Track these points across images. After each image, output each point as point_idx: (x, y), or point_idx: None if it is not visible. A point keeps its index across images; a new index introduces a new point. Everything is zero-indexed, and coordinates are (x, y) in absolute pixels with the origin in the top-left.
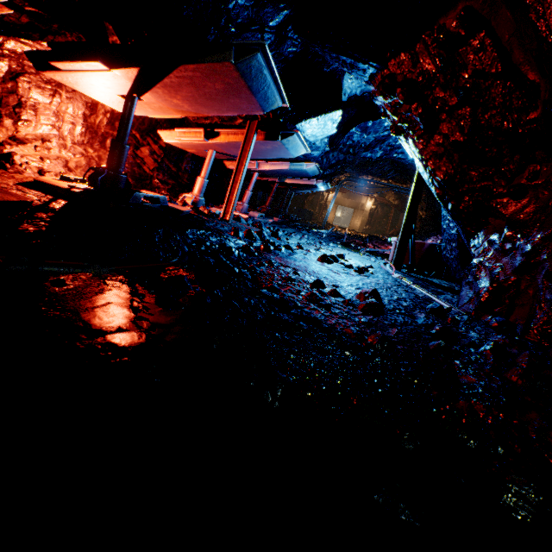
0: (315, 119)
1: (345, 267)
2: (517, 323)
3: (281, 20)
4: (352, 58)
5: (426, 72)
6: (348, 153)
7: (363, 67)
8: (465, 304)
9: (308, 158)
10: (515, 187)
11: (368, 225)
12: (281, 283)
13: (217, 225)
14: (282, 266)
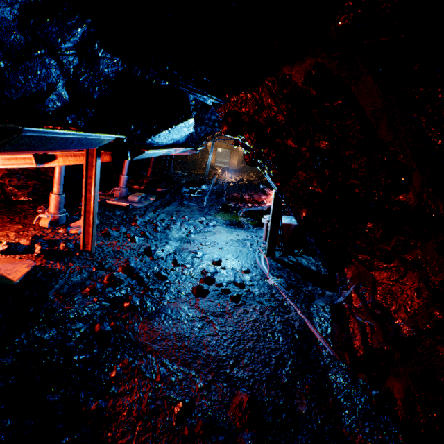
0: (165, 132)
1: (221, 293)
2: (394, 398)
3: (79, 38)
4: (186, 87)
5: (275, 119)
6: (214, 126)
7: (202, 96)
8: (339, 348)
9: (175, 143)
10: (381, 253)
11: (244, 163)
12: (133, 439)
13: (71, 276)
14: (144, 359)
